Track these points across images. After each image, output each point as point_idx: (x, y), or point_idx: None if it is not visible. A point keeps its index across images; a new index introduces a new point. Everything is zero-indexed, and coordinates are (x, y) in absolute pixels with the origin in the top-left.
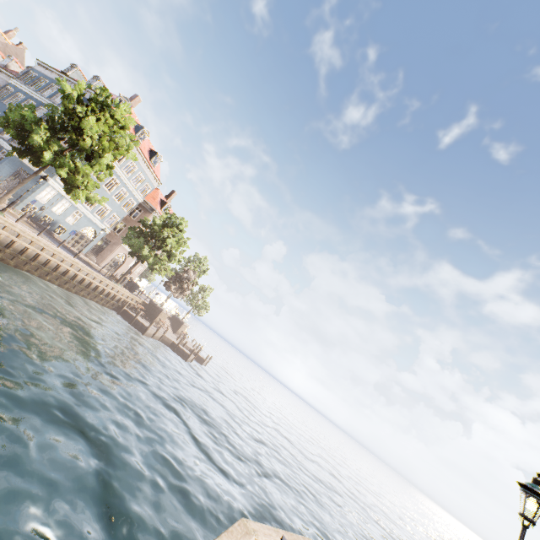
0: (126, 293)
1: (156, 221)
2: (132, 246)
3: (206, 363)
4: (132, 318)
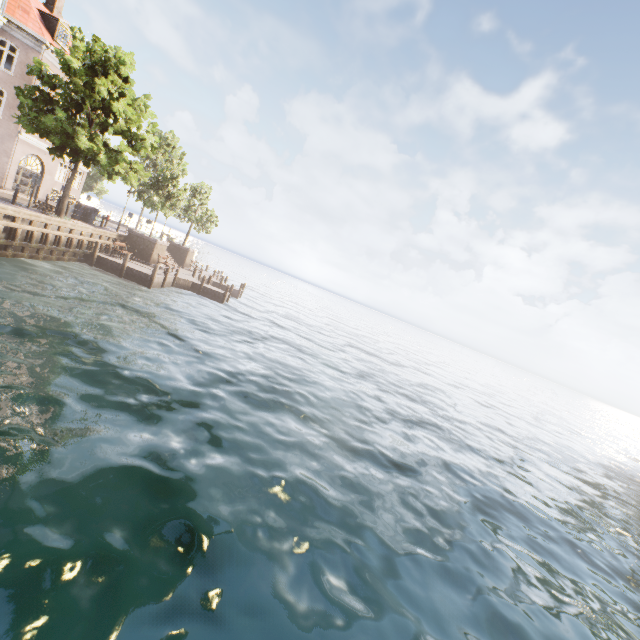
0: (86, 229)
1: (68, 62)
2: (50, 135)
3: (240, 294)
4: (118, 268)
